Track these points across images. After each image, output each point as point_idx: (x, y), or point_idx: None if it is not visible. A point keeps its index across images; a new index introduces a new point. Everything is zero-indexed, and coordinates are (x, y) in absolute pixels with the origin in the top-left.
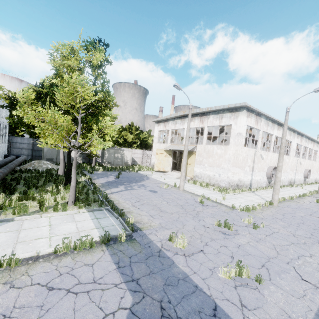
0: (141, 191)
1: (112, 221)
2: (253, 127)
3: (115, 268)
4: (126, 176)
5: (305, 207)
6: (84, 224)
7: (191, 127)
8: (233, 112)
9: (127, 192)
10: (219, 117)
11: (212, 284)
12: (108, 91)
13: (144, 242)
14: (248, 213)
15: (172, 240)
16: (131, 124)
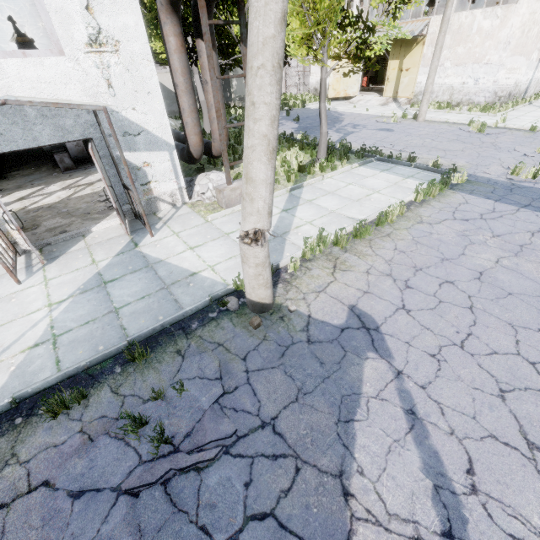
0: (370, 133)
1: (408, 169)
2: None
3: (493, 202)
4: (301, 116)
5: None
6: (384, 177)
7: None
8: None
9: (354, 138)
10: None
11: None
12: None
13: (484, 181)
14: None
15: (514, 173)
16: None
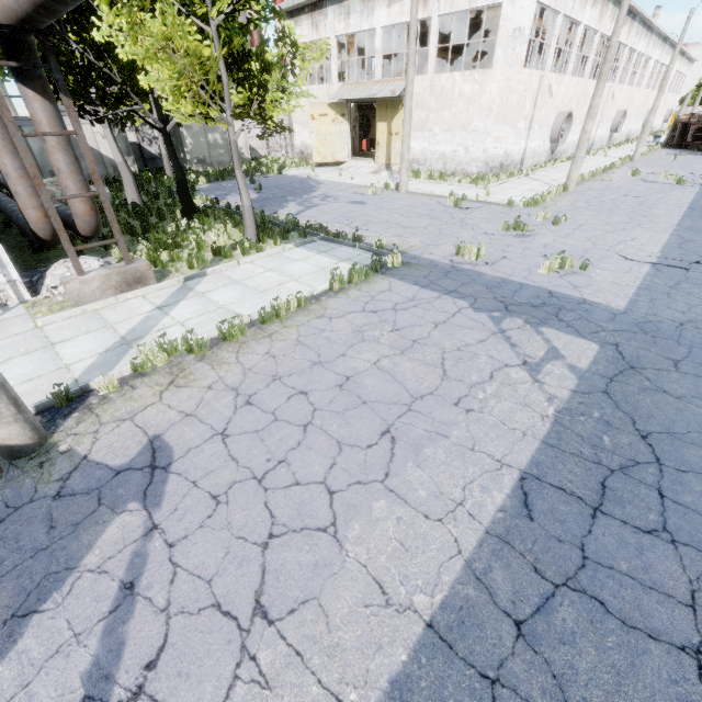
0: (338, 206)
1: (350, 251)
2: (549, 5)
3: (419, 288)
4: (270, 185)
5: (615, 186)
6: (316, 261)
7: (393, 22)
8: None
9: (315, 212)
10: None
11: (536, 280)
12: None
13: (425, 263)
14: (536, 208)
15: (459, 254)
16: None
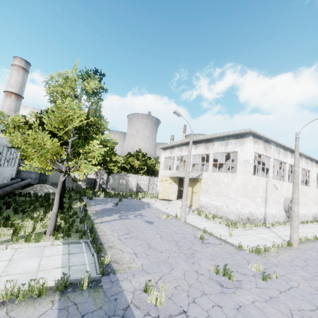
0: (136, 221)
1: (86, 258)
2: (262, 154)
3: None
4: (126, 203)
5: None
6: (50, 261)
7: (196, 154)
8: (238, 138)
9: (119, 222)
10: (224, 144)
11: None
12: (100, 115)
13: (111, 293)
14: (259, 255)
15: (148, 291)
16: (139, 150)
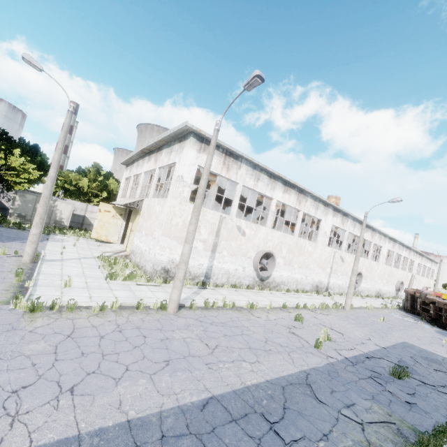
0: None
1: None
2: (218, 173)
3: None
4: None
5: (241, 324)
6: None
7: (146, 170)
8: (181, 141)
9: None
10: (169, 152)
11: None
12: None
13: None
14: (26, 314)
15: None
16: (95, 165)
